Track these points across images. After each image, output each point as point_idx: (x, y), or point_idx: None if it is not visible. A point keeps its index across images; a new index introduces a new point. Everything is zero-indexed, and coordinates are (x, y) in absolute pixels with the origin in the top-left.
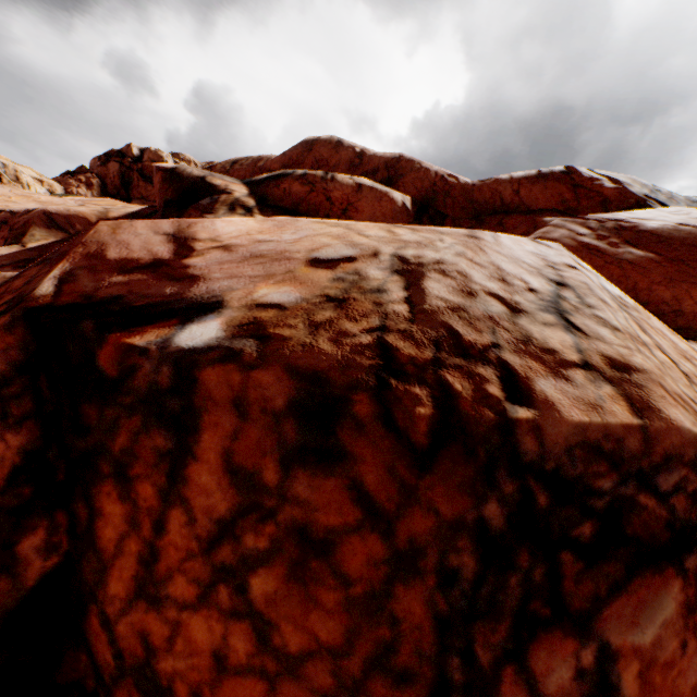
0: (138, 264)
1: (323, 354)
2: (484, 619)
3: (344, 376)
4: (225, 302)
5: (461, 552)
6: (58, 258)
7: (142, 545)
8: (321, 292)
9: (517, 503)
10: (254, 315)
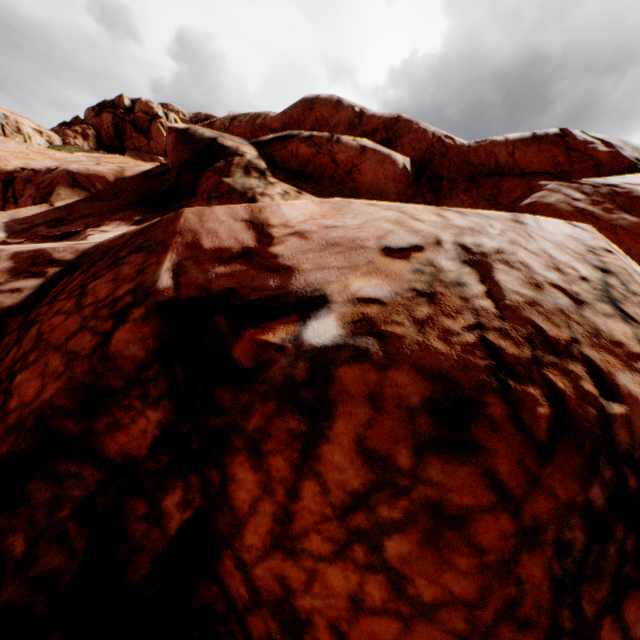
0: (231, 253)
1: (440, 354)
2: (589, 580)
3: (468, 377)
4: (328, 296)
5: (573, 528)
6: (159, 247)
7: (275, 507)
8: (408, 285)
9: (614, 486)
10: (360, 311)
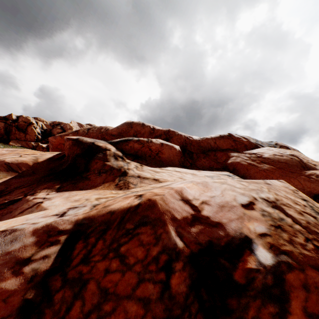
0: (189, 219)
1: (311, 256)
2: None
3: None
4: (248, 235)
5: None
6: (158, 222)
7: None
8: (268, 223)
9: None
10: (266, 241)
